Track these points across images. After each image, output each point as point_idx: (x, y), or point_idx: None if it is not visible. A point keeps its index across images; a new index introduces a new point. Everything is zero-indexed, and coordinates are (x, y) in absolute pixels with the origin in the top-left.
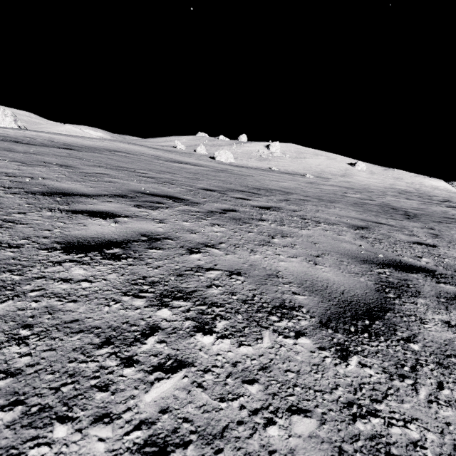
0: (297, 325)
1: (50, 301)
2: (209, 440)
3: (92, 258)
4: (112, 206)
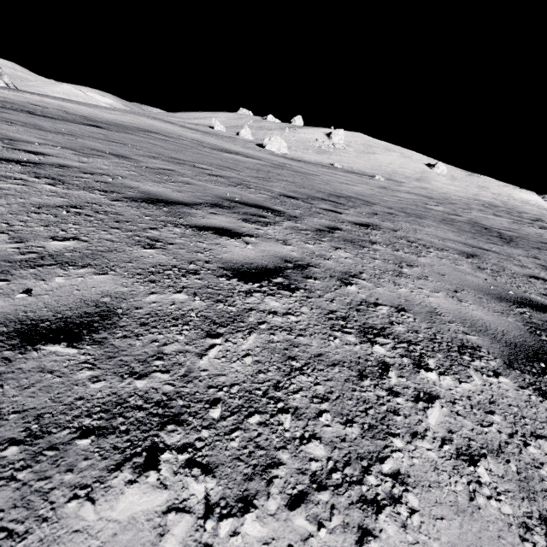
0: (489, 365)
1: (283, 335)
2: (496, 454)
3: (269, 288)
4: (223, 220)
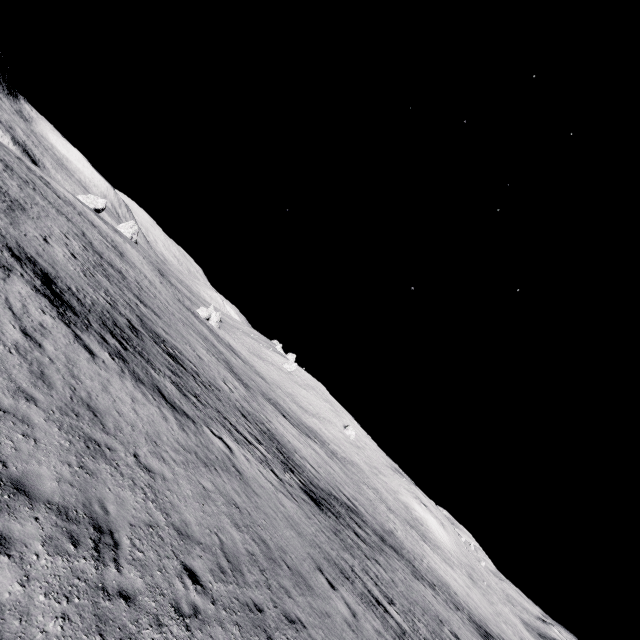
0: None
1: None
2: None
3: None
4: None
